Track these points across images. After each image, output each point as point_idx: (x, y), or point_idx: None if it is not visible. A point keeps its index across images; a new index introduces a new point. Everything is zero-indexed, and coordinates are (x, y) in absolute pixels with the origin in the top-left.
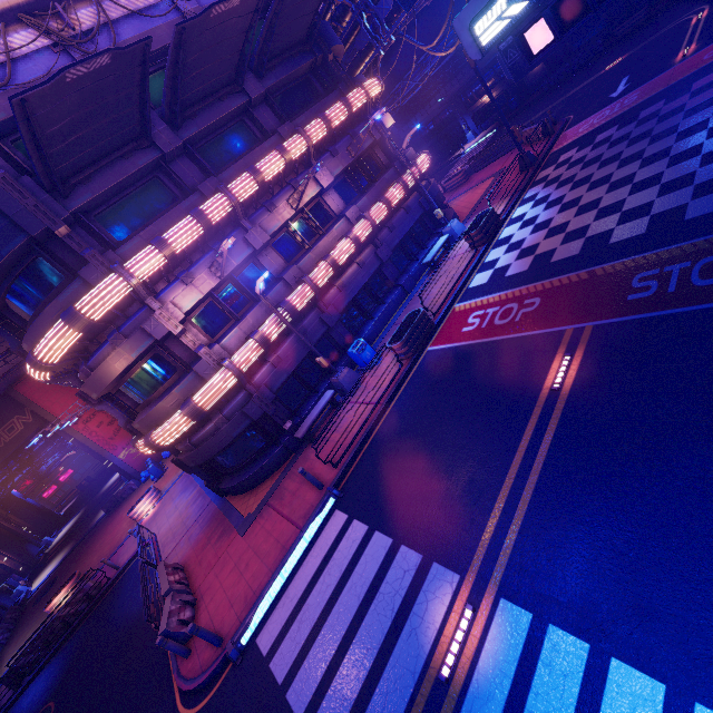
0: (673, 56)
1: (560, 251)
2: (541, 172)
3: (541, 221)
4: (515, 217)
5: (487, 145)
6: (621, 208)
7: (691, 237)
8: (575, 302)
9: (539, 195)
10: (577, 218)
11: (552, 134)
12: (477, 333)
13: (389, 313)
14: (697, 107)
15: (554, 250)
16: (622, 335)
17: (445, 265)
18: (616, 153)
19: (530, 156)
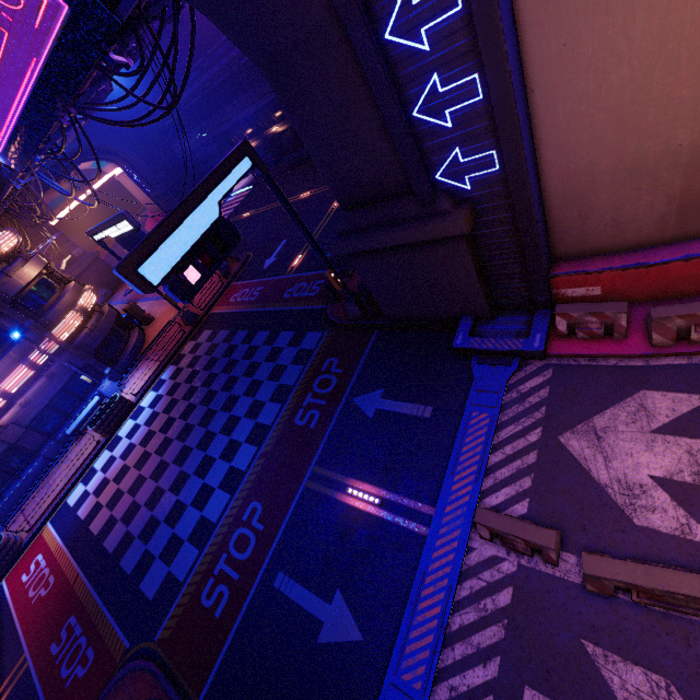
0: (297, 253)
1: (99, 516)
2: (189, 342)
3: (133, 442)
4: (140, 407)
5: (236, 209)
6: (137, 493)
7: (103, 595)
8: (49, 616)
9: (162, 388)
10: (131, 472)
11: (227, 278)
12: (19, 594)
13: (25, 488)
14: (231, 381)
15: (101, 508)
16: (19, 698)
17: (86, 438)
18: (197, 385)
19: (189, 316)
